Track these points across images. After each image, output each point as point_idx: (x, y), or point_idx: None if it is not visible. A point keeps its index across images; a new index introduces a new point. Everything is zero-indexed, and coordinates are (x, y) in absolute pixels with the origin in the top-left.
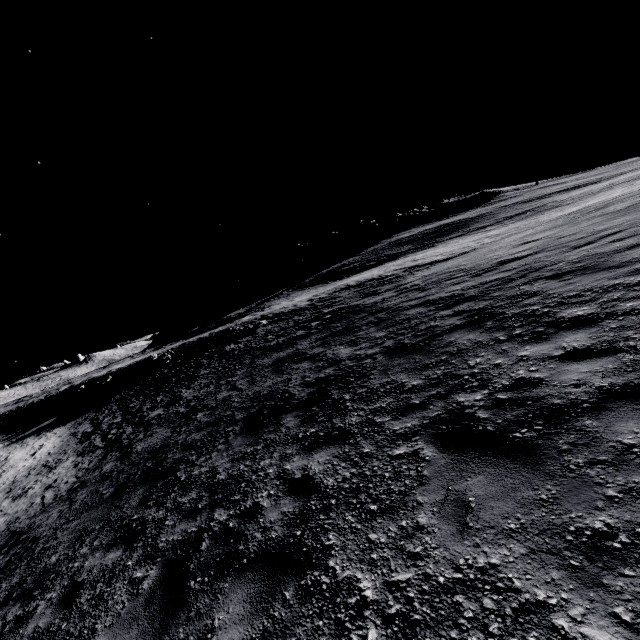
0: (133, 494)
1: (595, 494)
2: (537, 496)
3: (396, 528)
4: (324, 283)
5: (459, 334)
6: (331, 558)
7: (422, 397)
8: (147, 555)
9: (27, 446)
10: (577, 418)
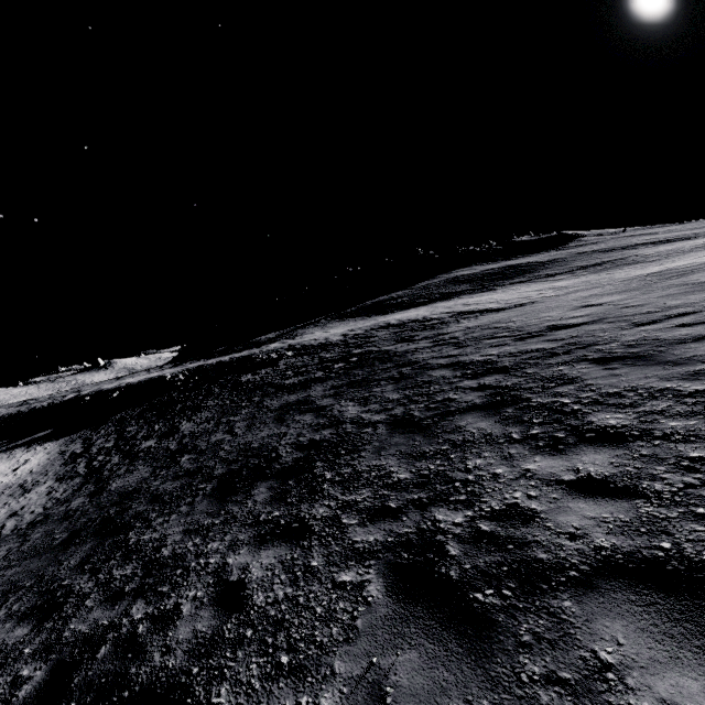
0: (79, 548)
1: None
2: None
3: None
4: (366, 316)
5: (472, 418)
6: None
7: (401, 500)
8: (47, 645)
9: (13, 458)
10: (556, 592)
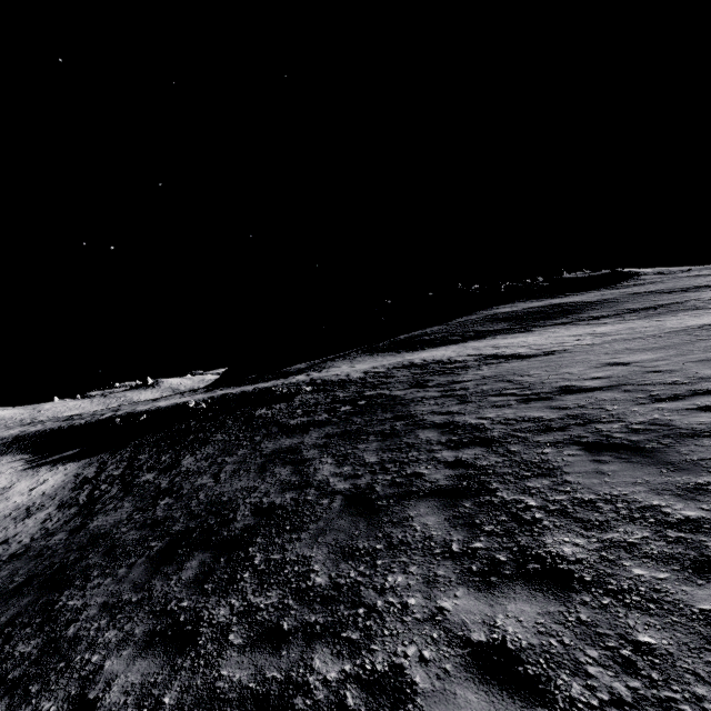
0: (19, 601)
1: None
2: None
3: None
4: (395, 352)
5: (426, 507)
6: None
7: (297, 620)
8: None
9: (35, 477)
10: None
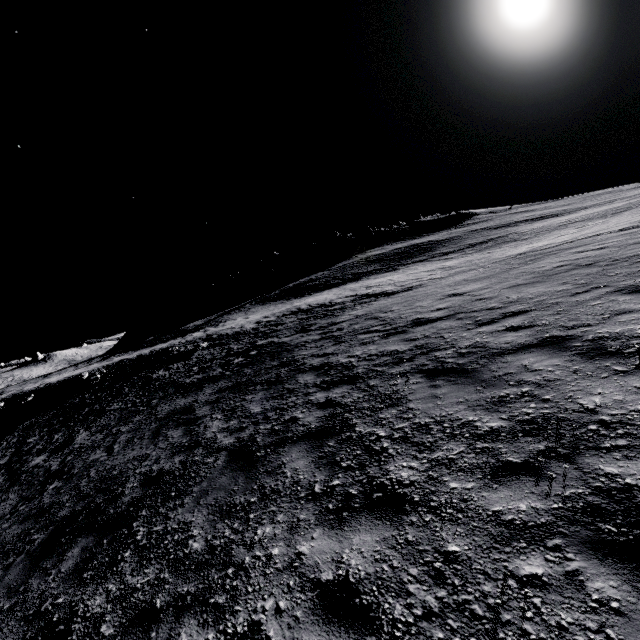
0: None
1: None
2: None
3: None
4: (286, 299)
5: (297, 452)
6: None
7: (170, 594)
8: None
9: None
10: None
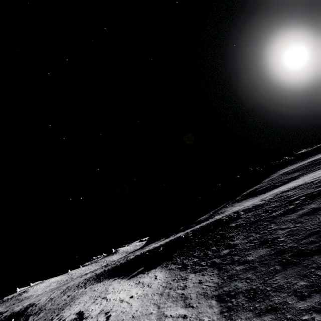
0: (311, 259)
1: None
2: None
3: None
4: (253, 197)
5: None
6: None
7: None
8: None
9: (145, 277)
10: None
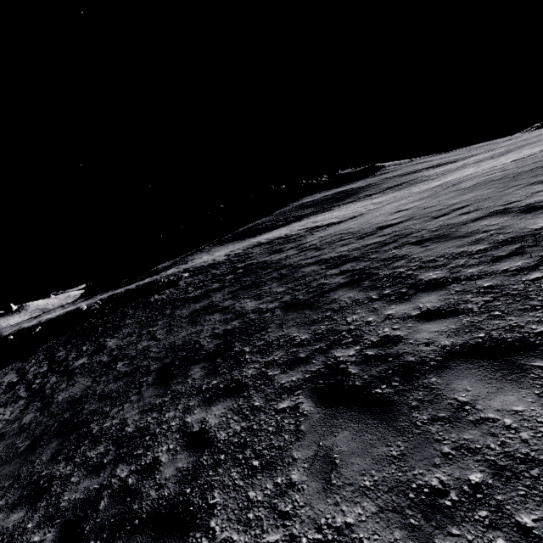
0: (46, 448)
1: (434, 451)
2: (389, 452)
3: (272, 485)
4: (240, 240)
5: (342, 292)
6: (213, 518)
7: (307, 351)
8: (48, 516)
9: None
10: (425, 375)
